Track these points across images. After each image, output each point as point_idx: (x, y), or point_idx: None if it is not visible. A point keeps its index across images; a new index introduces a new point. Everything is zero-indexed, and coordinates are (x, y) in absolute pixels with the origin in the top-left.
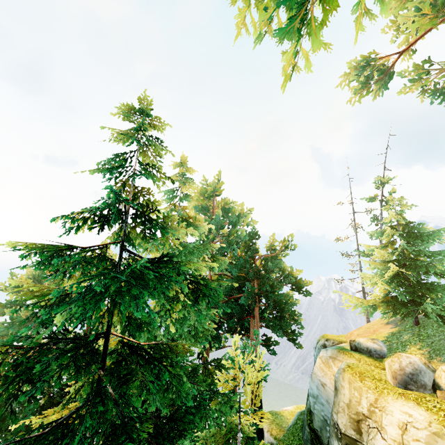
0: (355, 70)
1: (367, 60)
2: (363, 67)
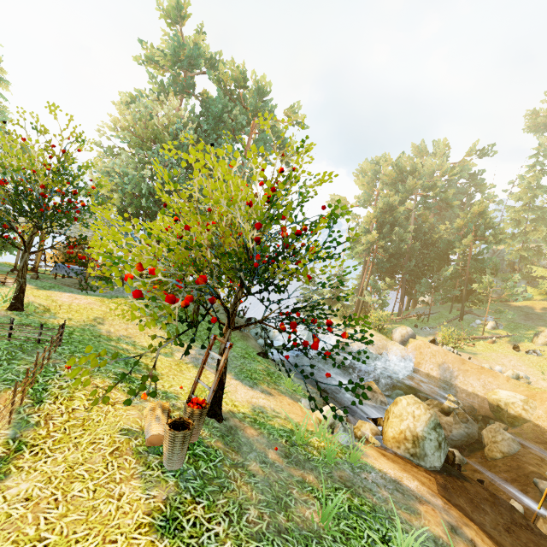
0: (542, 116)
1: (546, 114)
2: (545, 117)
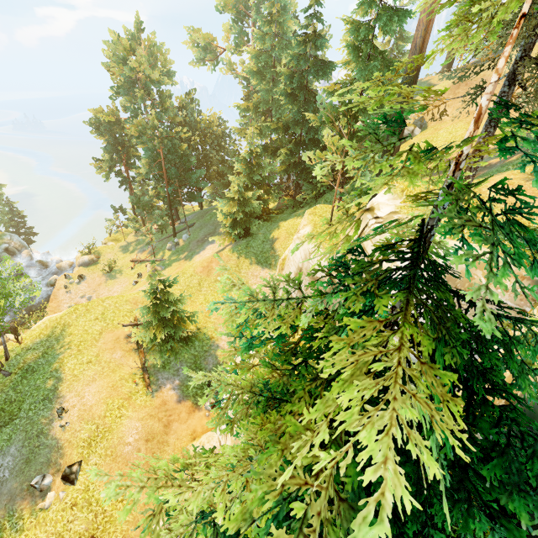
0: None
1: None
2: None
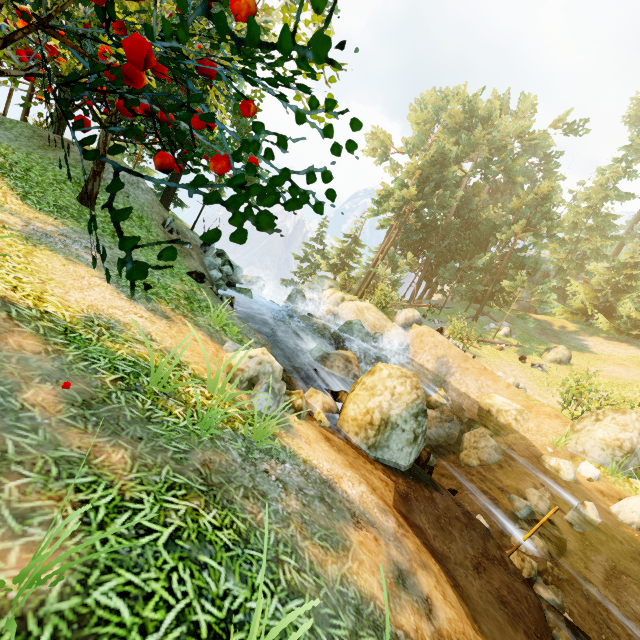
0: None
1: None
2: None
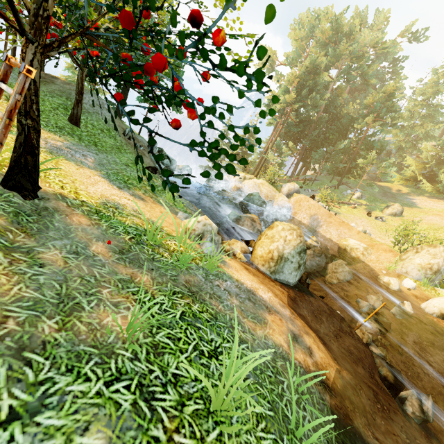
0: None
1: None
2: None
